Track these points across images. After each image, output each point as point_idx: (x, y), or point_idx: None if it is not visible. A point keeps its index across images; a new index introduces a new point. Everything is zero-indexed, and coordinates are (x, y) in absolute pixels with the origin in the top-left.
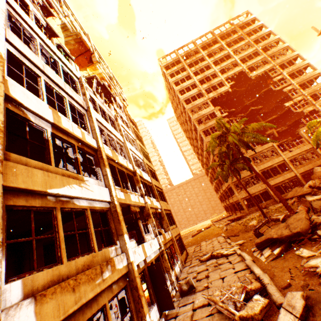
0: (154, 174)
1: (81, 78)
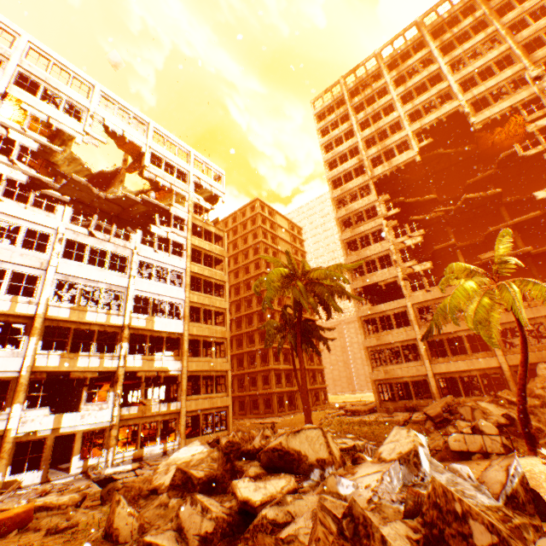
0: (223, 313)
1: (59, 229)
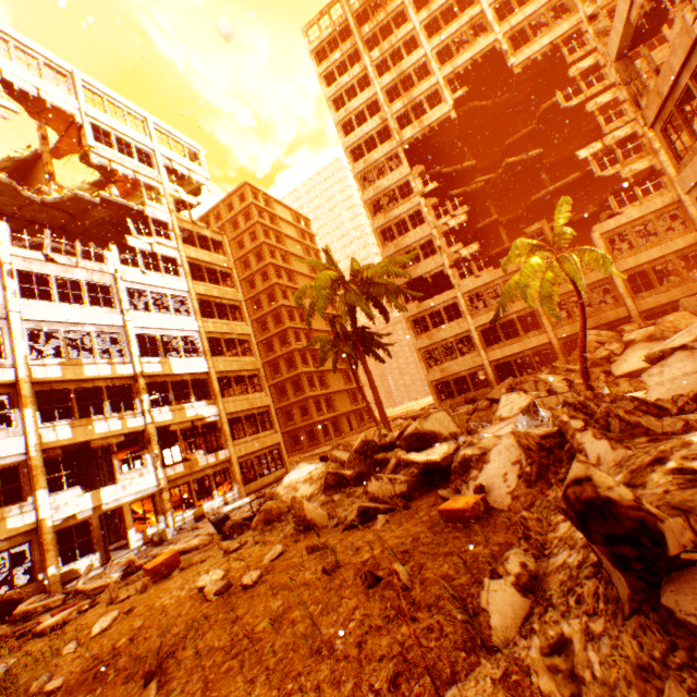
0: (248, 341)
1: (1, 257)
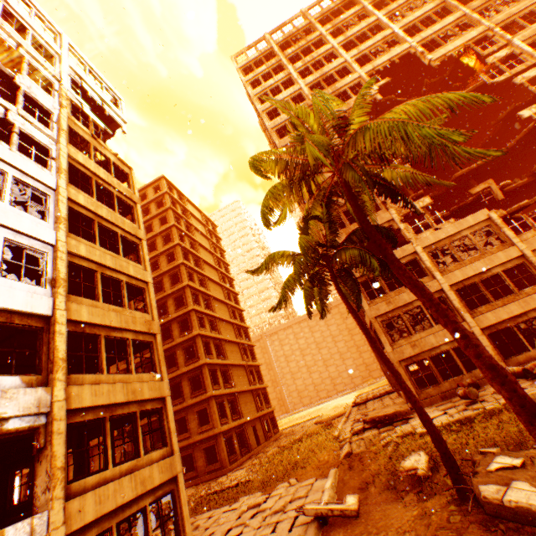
0: (143, 291)
1: None
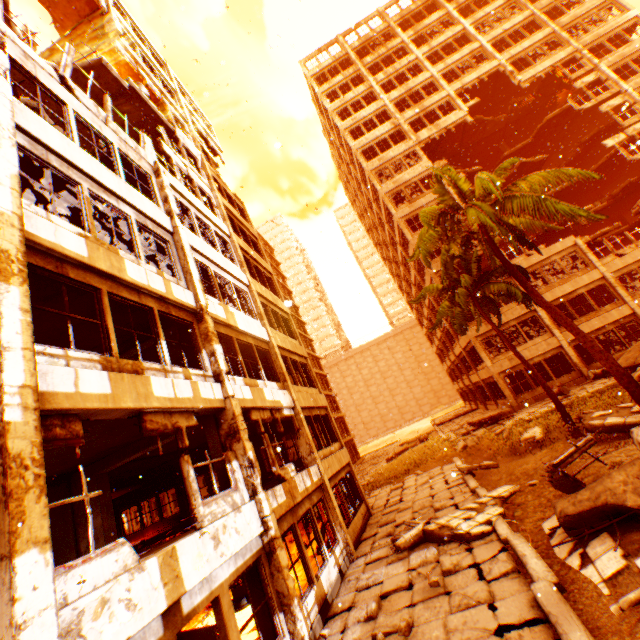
0: (286, 322)
1: None
